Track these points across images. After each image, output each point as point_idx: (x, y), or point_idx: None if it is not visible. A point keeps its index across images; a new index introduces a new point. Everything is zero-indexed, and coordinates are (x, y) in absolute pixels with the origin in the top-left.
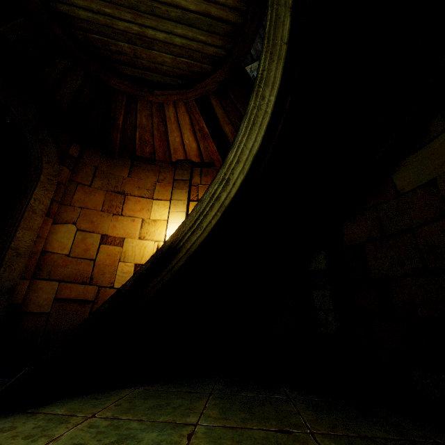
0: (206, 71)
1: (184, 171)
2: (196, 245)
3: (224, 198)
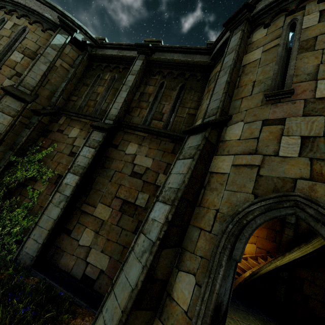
0: None
1: None
2: (262, 273)
3: (278, 264)
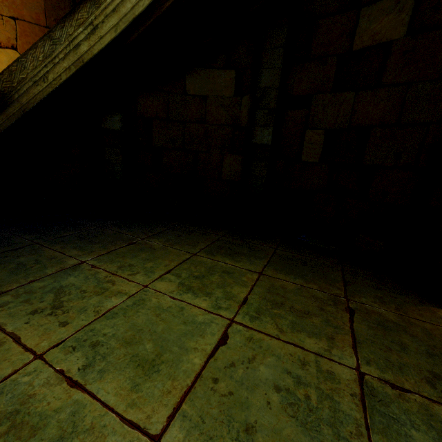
0: None
1: None
2: (35, 101)
3: (86, 51)
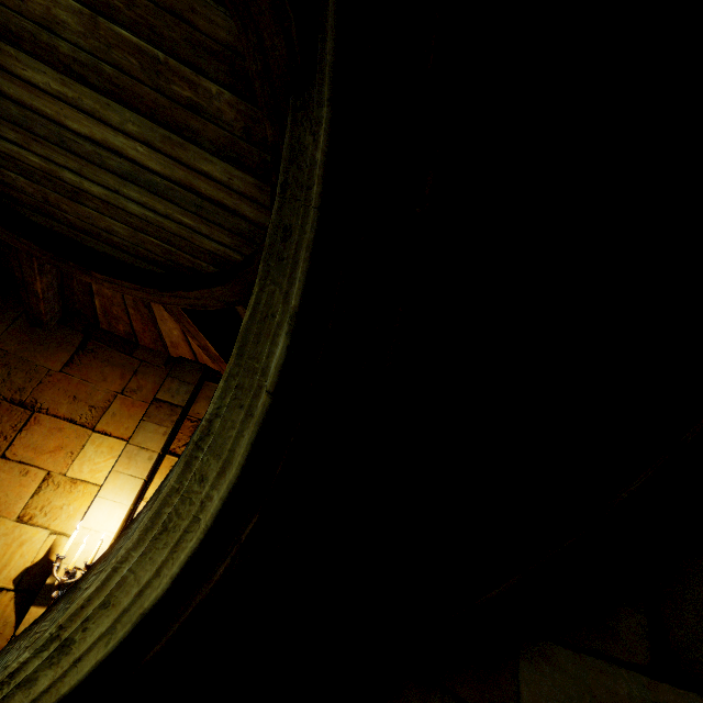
0: (206, 270)
1: (182, 385)
2: None
3: (42, 690)
